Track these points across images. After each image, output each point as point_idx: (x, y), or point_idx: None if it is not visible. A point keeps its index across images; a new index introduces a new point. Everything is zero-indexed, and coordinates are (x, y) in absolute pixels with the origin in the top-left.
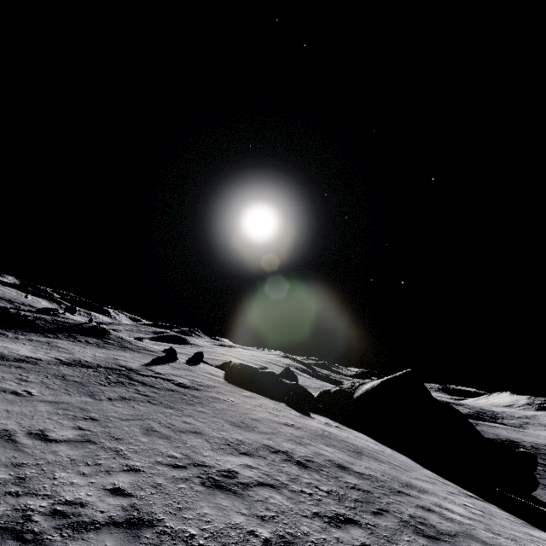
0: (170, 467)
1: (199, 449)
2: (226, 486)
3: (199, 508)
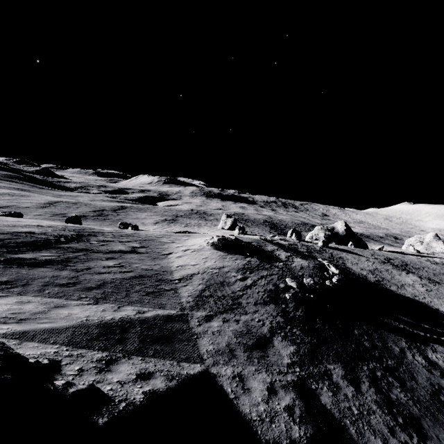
0: None
1: None
2: None
3: None
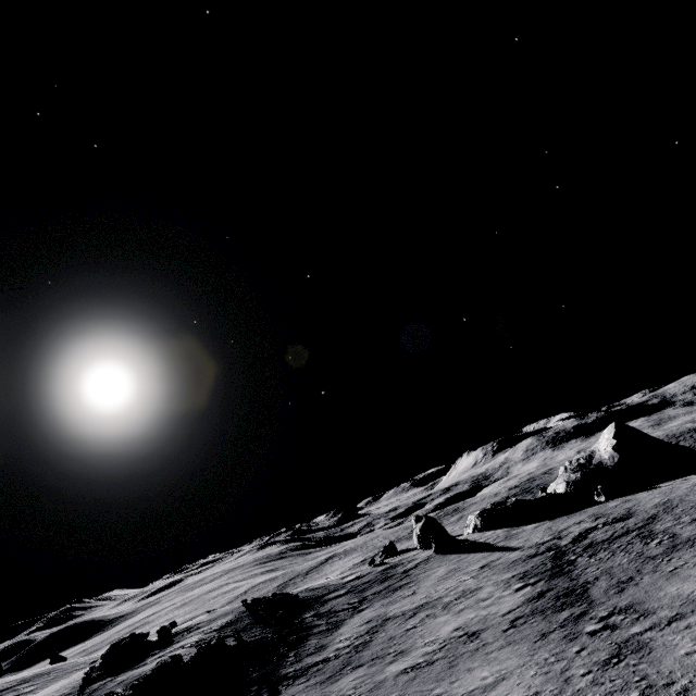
0: None
1: None
2: None
3: None
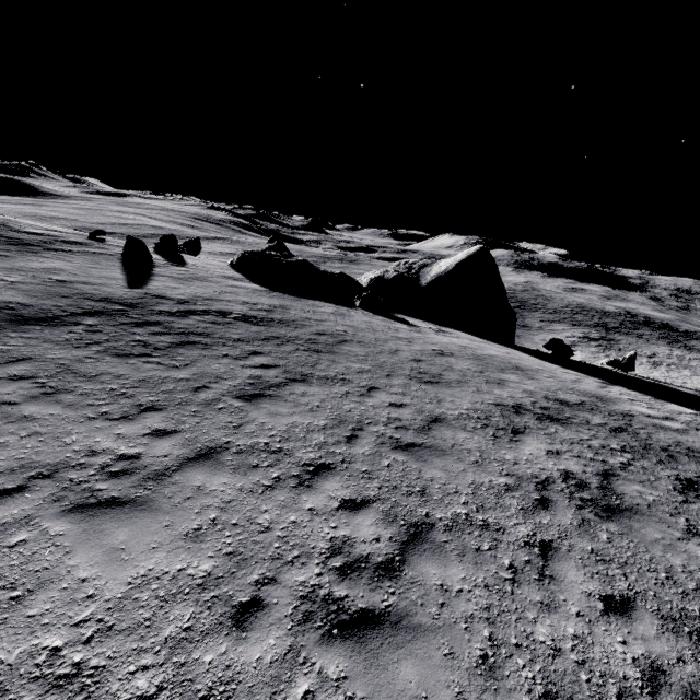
0: (542, 510)
1: (491, 453)
2: (610, 505)
3: (670, 563)
